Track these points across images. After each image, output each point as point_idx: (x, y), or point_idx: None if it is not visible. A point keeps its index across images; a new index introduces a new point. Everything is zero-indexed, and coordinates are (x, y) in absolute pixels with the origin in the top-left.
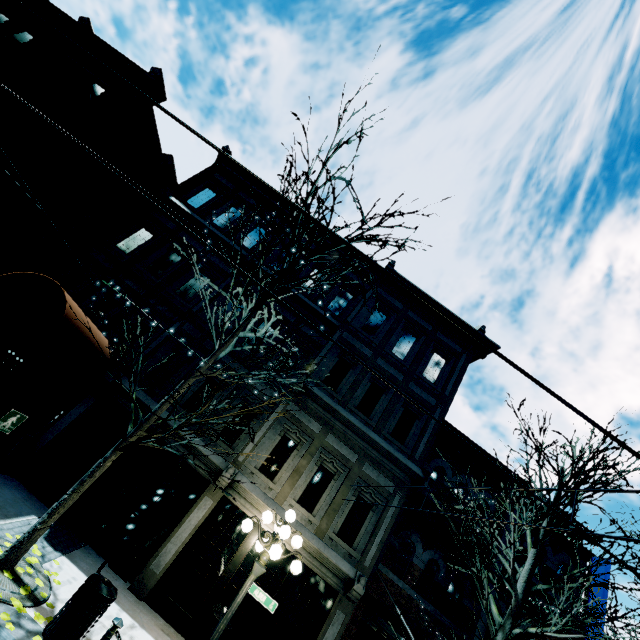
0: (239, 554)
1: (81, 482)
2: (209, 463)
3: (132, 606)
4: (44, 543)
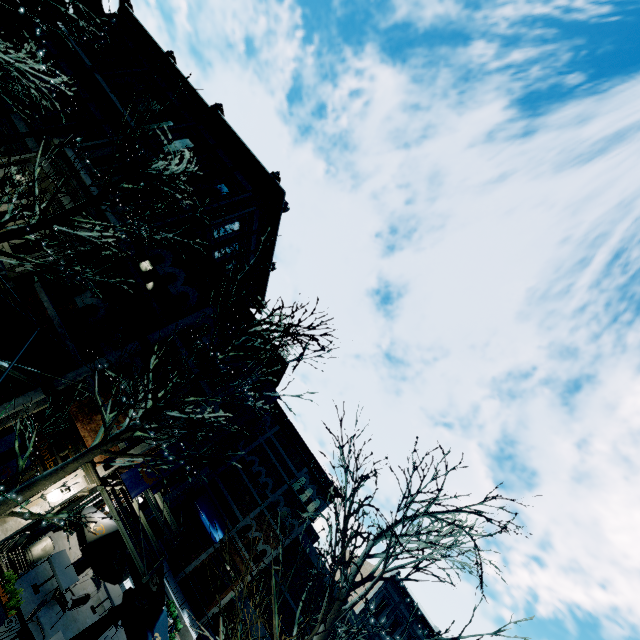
0: None
1: None
2: None
3: None
4: None
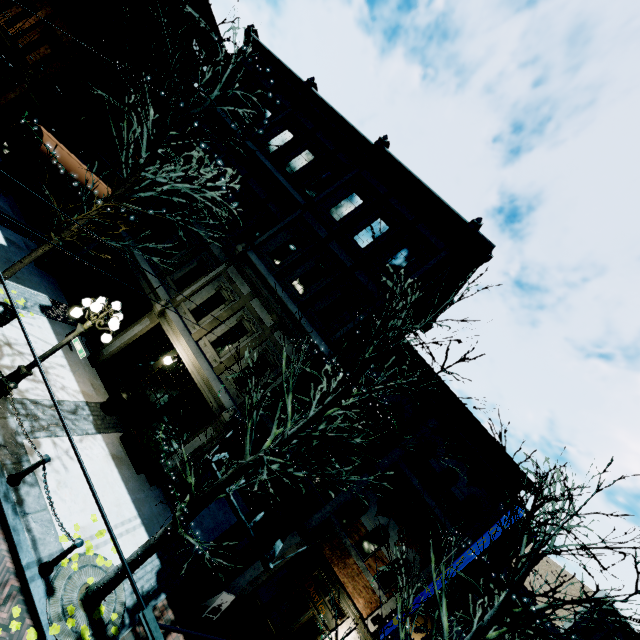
0: (157, 363)
1: (24, 257)
2: (158, 297)
3: (78, 363)
4: (36, 306)
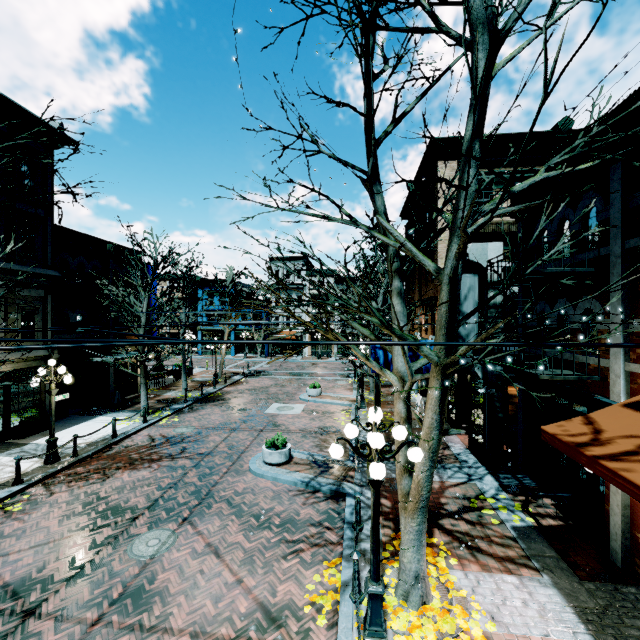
0: None
1: None
2: None
3: None
4: None
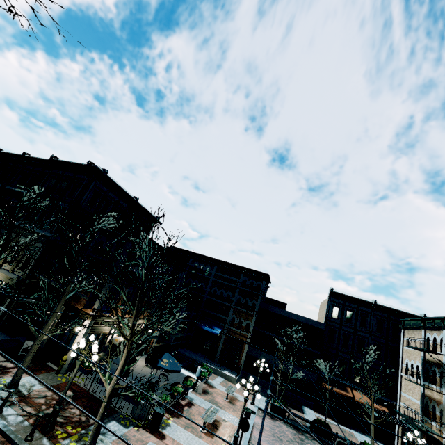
0: None
1: None
2: None
3: None
4: None
